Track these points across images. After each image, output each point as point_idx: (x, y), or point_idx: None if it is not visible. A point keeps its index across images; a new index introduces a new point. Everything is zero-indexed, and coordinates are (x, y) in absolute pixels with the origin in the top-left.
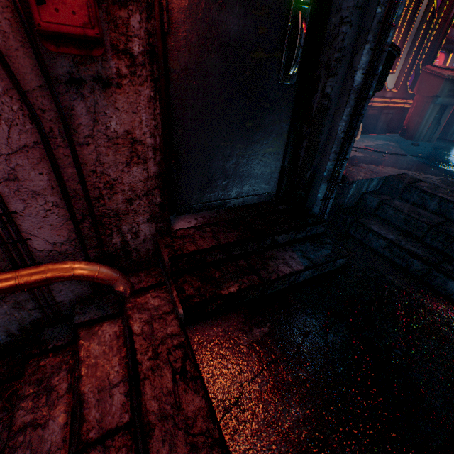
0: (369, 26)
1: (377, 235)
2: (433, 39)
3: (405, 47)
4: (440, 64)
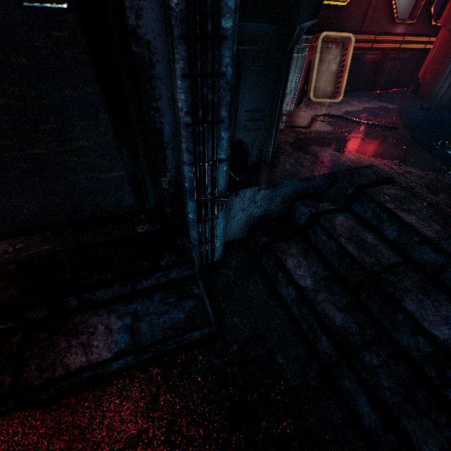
0: None
1: (288, 277)
2: None
3: None
4: None
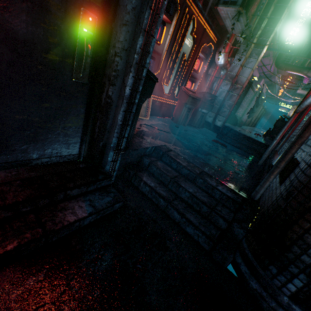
0: (132, 63)
1: (145, 183)
2: (185, 74)
3: (173, 74)
4: (189, 87)
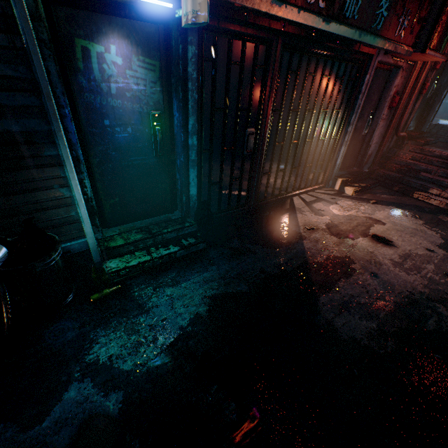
0: (446, 87)
1: (440, 137)
2: None
3: None
4: None
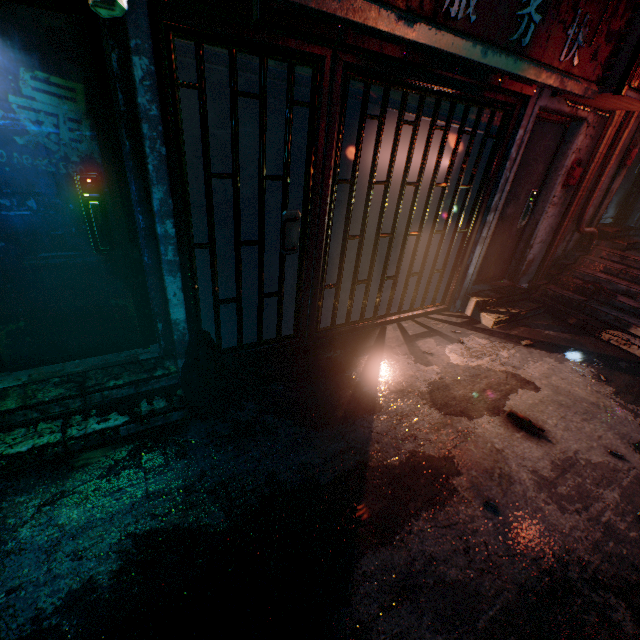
0: None
1: None
2: None
3: None
4: None
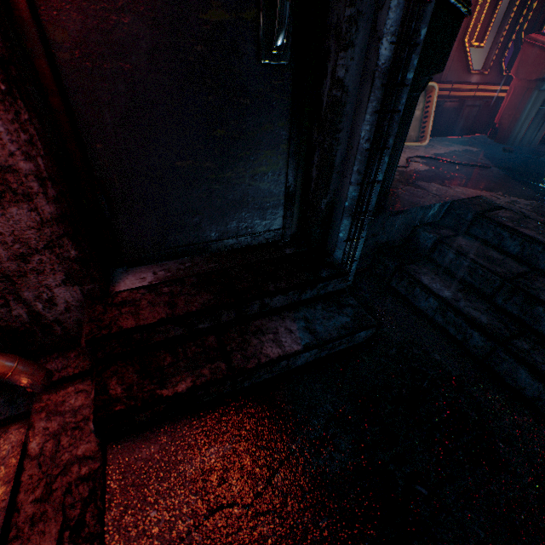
0: None
1: (427, 290)
2: None
3: (501, 7)
4: None
